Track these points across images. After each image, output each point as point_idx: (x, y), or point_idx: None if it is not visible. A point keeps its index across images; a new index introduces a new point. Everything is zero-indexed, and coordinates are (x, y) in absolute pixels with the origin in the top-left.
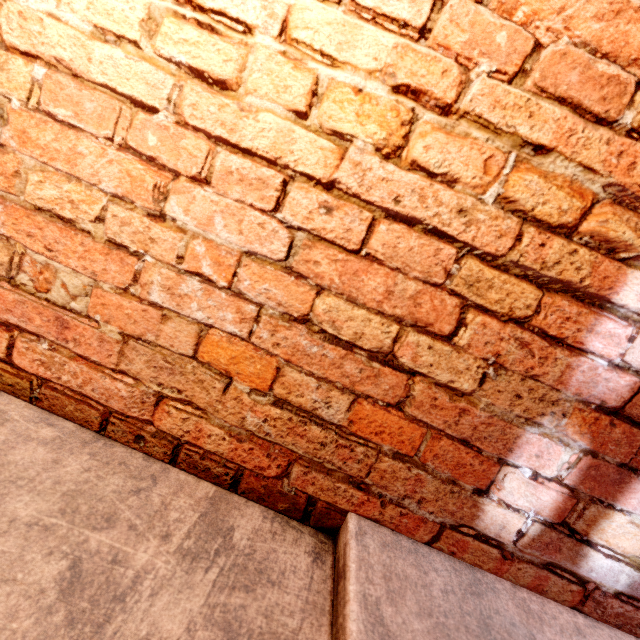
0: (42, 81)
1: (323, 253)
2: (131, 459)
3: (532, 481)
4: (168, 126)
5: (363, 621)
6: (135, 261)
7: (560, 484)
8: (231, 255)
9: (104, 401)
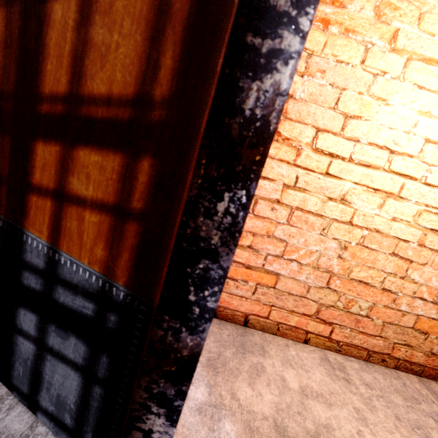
0: (364, 235)
1: None
2: (384, 370)
3: None
4: (415, 247)
5: None
6: (392, 295)
7: None
8: (434, 289)
9: (368, 348)
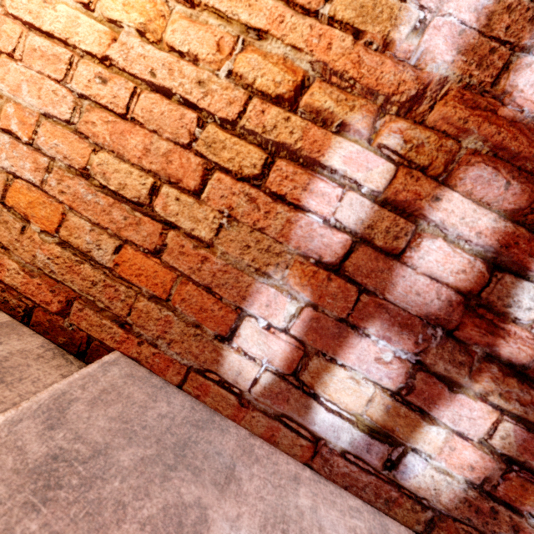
0: None
1: (101, 117)
2: None
3: (265, 331)
4: None
5: (41, 404)
6: None
7: (289, 335)
8: (34, 117)
9: None
